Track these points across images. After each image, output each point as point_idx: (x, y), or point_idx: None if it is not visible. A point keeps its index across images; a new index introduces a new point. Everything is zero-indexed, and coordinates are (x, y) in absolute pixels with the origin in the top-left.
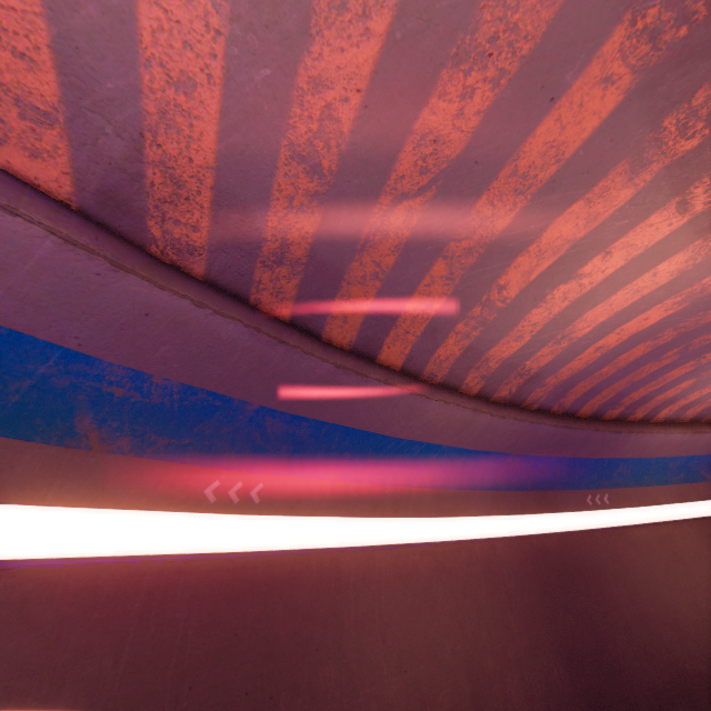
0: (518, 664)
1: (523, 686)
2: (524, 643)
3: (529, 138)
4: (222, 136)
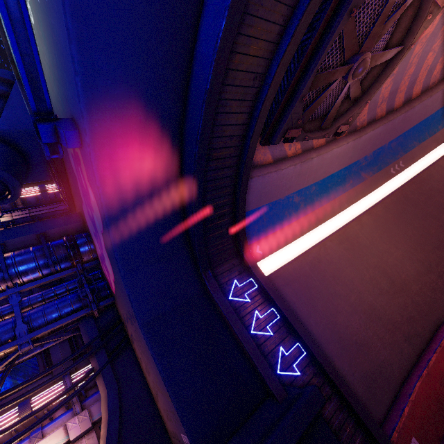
0: None
1: None
2: None
3: None
4: None
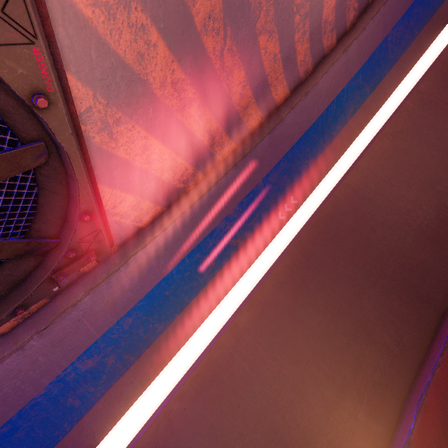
0: None
1: None
2: None
3: None
4: (163, 142)
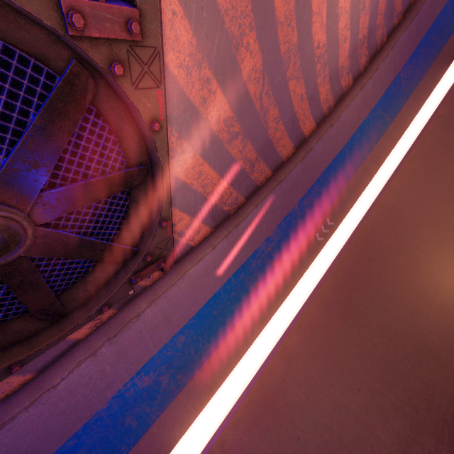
0: None
1: None
2: None
3: (275, 12)
4: (214, 169)
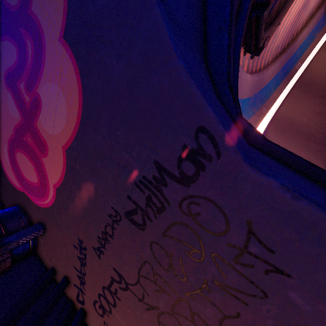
0: (315, 105)
1: (319, 107)
2: (313, 101)
3: None
4: None
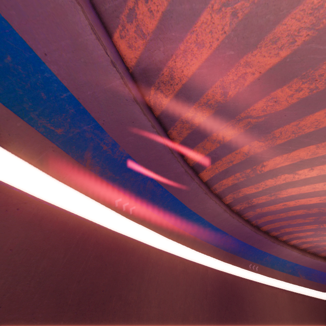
0: (202, 323)
1: None
2: (207, 315)
3: (310, 115)
4: (200, 68)
